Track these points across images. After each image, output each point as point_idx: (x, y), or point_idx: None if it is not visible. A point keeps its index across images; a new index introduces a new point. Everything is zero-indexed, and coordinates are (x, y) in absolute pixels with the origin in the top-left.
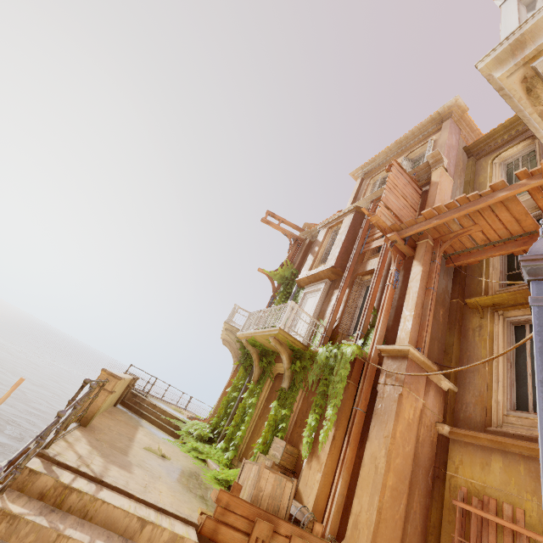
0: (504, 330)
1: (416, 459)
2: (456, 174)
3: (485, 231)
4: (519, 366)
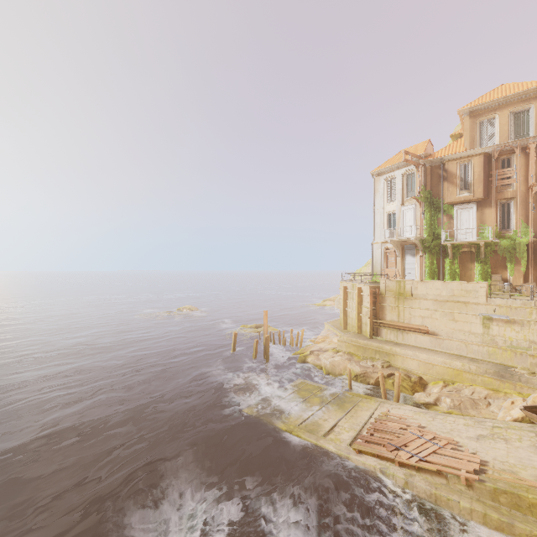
0: None
1: None
2: None
3: None
4: None
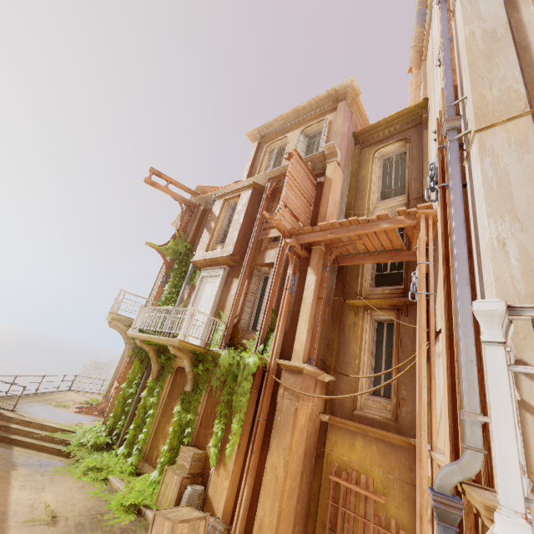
0: (370, 327)
1: (305, 451)
2: (345, 164)
3: (367, 244)
4: (377, 358)
